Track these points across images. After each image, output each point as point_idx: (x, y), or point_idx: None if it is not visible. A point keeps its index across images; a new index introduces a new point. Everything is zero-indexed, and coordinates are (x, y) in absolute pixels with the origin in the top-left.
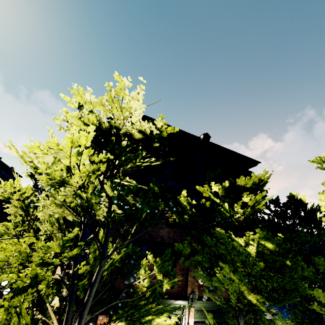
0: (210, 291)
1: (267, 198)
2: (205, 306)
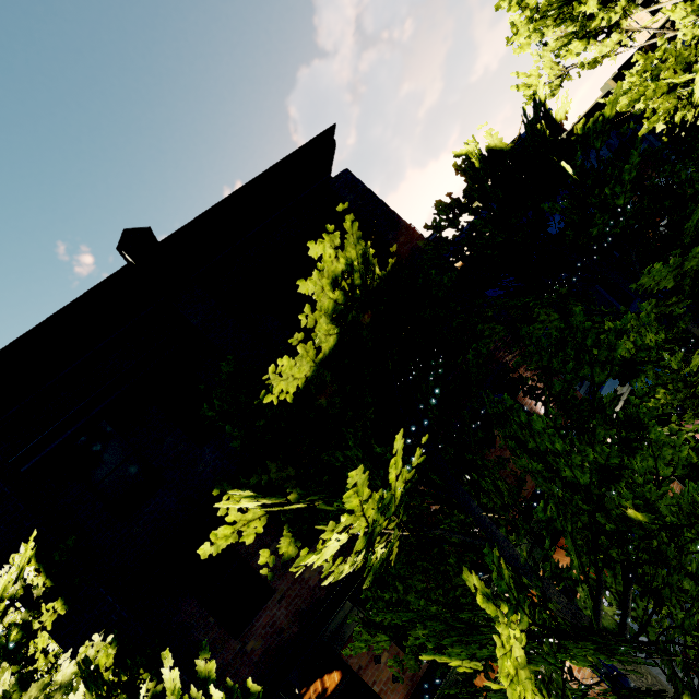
0: None
1: (391, 468)
2: None
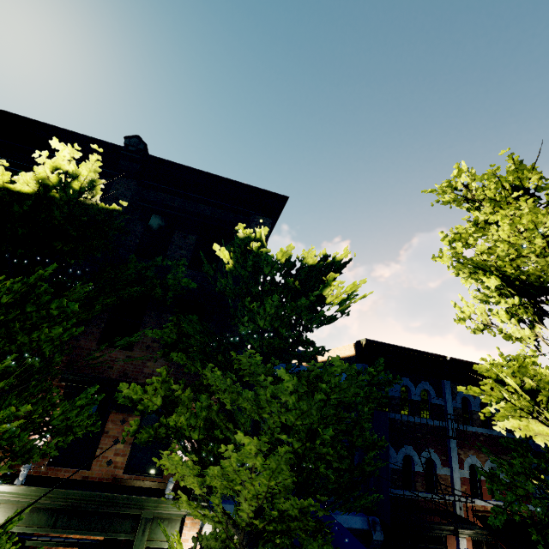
0: (62, 466)
1: None
2: (27, 499)
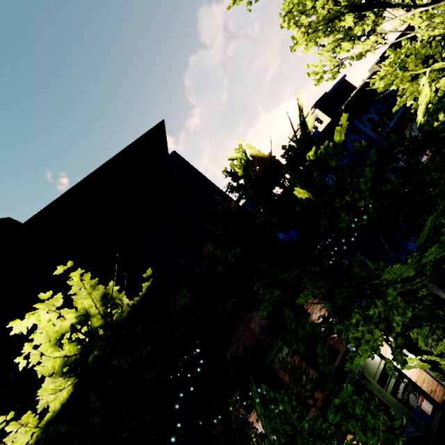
0: None
1: None
2: None
